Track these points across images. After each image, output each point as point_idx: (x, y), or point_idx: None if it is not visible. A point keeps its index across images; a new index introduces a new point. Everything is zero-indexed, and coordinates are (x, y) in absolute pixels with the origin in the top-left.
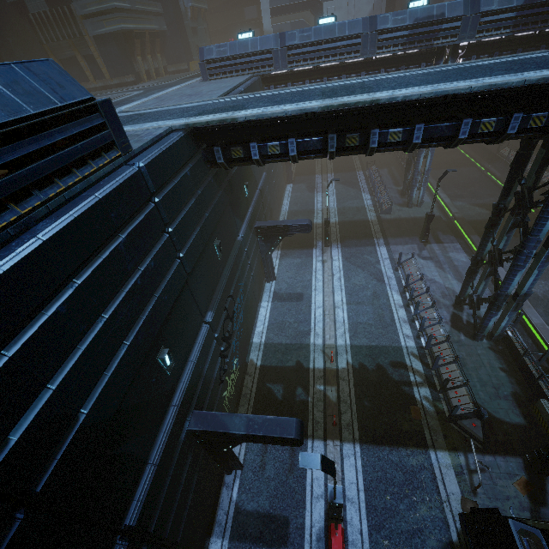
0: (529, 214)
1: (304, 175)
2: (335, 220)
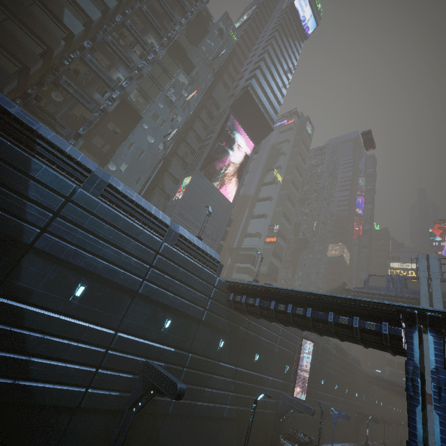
0: None
1: (397, 444)
2: None
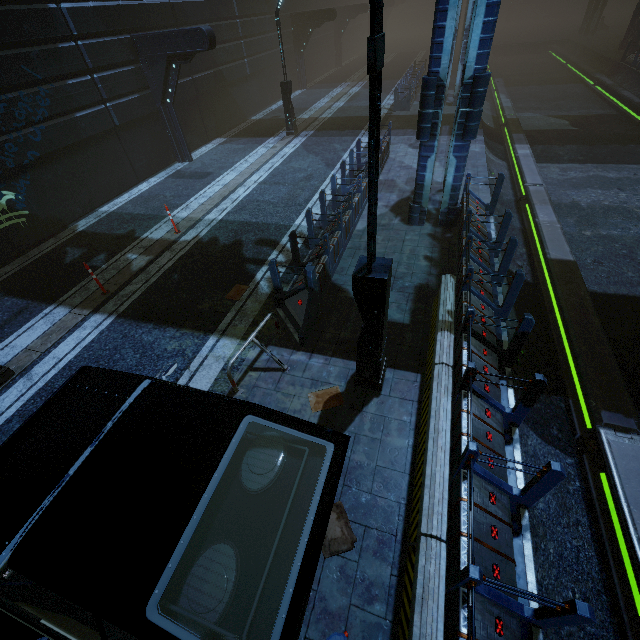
0: (633, 125)
1: (328, 83)
2: (327, 116)
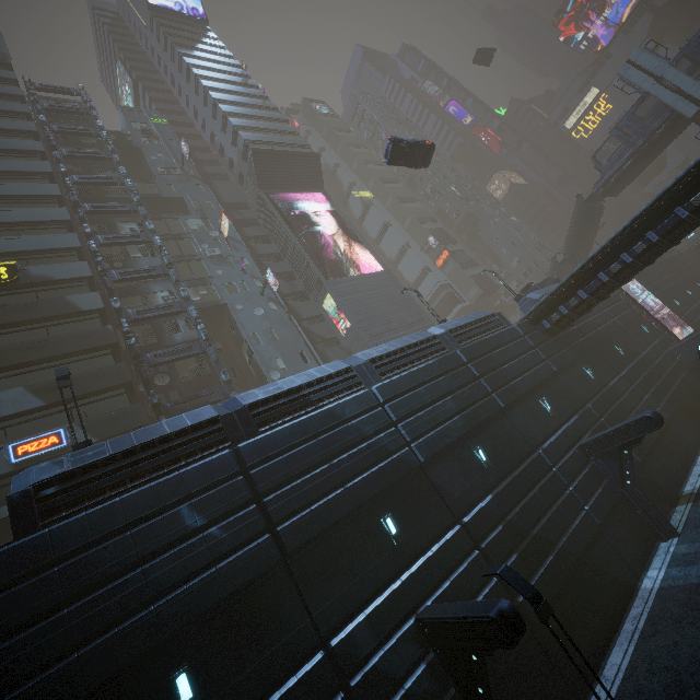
0: None
1: None
2: None
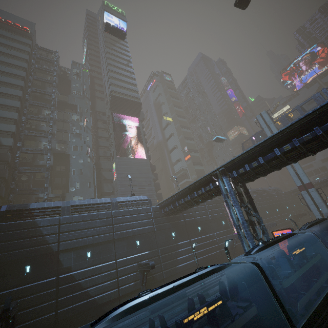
0: None
1: None
2: None
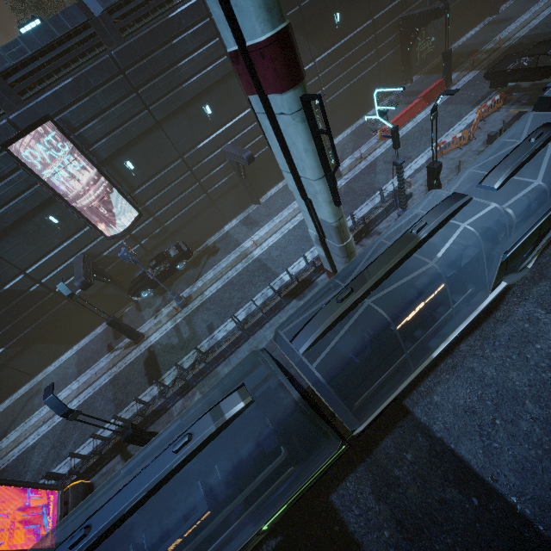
0: None
1: None
2: None
